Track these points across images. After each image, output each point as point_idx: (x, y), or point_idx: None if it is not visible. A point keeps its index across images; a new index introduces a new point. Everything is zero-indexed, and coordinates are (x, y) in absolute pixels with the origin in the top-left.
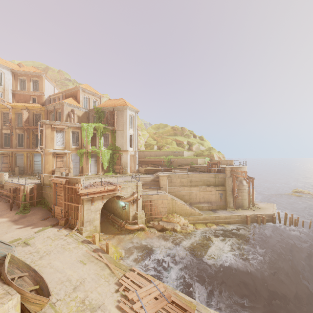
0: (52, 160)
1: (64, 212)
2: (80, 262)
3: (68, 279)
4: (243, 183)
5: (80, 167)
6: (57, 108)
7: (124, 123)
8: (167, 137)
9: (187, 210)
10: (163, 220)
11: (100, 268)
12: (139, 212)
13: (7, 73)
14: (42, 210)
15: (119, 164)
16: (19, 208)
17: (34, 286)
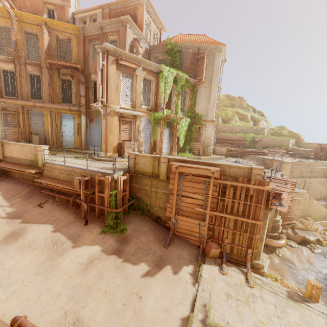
0: (117, 126)
1: (206, 229)
2: None
3: None
4: None
5: (152, 143)
6: (109, 31)
7: (213, 76)
8: (225, 108)
9: (322, 213)
10: (296, 228)
11: None
12: (278, 218)
13: None
14: (143, 220)
15: (198, 140)
16: (100, 219)
17: None
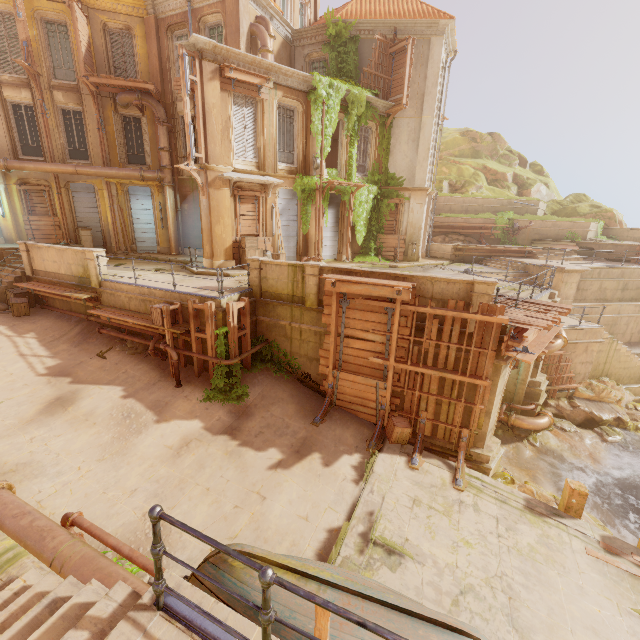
0: (230, 208)
1: (389, 395)
2: None
3: None
4: None
5: (301, 238)
6: (205, 5)
7: (426, 91)
8: (458, 160)
9: (635, 369)
10: (577, 397)
11: None
12: (540, 378)
13: None
14: (279, 380)
15: (395, 230)
16: (202, 377)
17: None
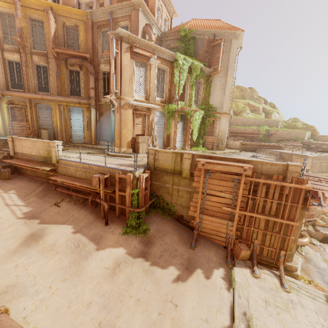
0: (131, 120)
1: (234, 230)
2: None
3: None
4: None
5: (165, 137)
6: (120, 16)
7: (229, 65)
8: (235, 100)
9: None
10: (316, 225)
11: None
12: None
13: None
14: (165, 220)
15: (212, 134)
16: (120, 218)
17: None
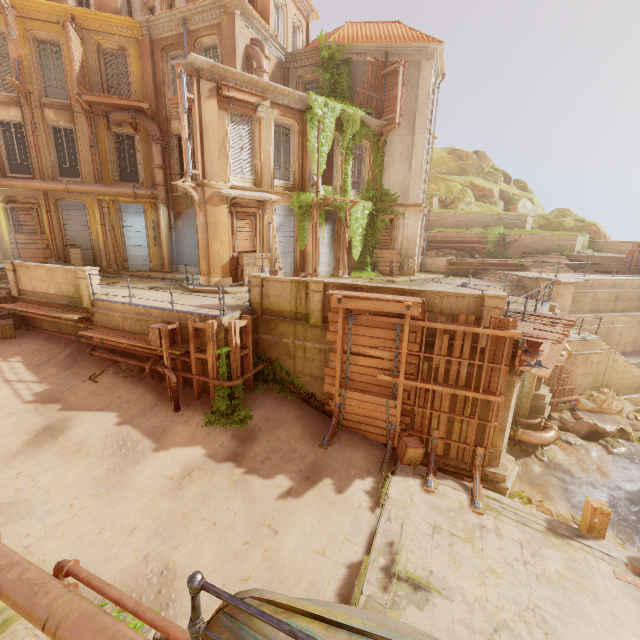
0: (227, 224)
1: (399, 414)
2: None
3: None
4: None
5: (298, 254)
6: (201, 27)
7: (418, 111)
8: (446, 177)
9: (633, 379)
10: (579, 408)
11: None
12: (543, 391)
13: None
14: (283, 401)
15: (391, 245)
16: (202, 400)
17: None
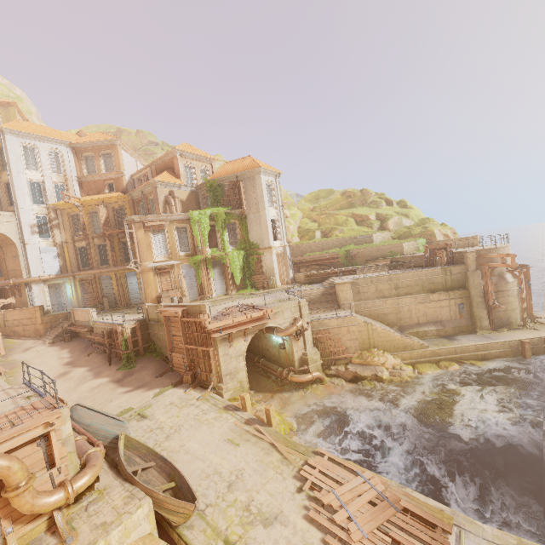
0: (153, 279)
1: (187, 361)
2: (229, 442)
3: (216, 472)
4: (506, 278)
5: (199, 286)
6: (148, 193)
7: (259, 199)
8: (336, 213)
9: (396, 341)
10: (353, 363)
11: (262, 451)
12: (309, 351)
13: (65, 151)
14: (154, 360)
15: (260, 272)
16: (121, 361)
17: (167, 483)
